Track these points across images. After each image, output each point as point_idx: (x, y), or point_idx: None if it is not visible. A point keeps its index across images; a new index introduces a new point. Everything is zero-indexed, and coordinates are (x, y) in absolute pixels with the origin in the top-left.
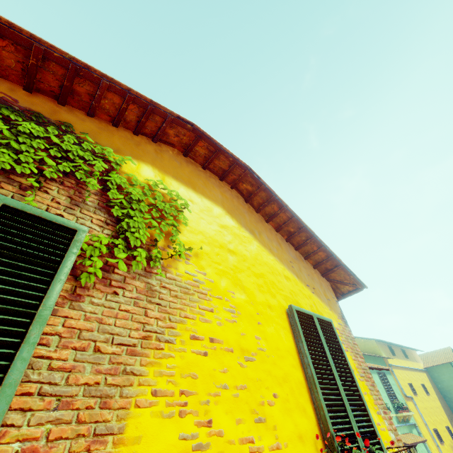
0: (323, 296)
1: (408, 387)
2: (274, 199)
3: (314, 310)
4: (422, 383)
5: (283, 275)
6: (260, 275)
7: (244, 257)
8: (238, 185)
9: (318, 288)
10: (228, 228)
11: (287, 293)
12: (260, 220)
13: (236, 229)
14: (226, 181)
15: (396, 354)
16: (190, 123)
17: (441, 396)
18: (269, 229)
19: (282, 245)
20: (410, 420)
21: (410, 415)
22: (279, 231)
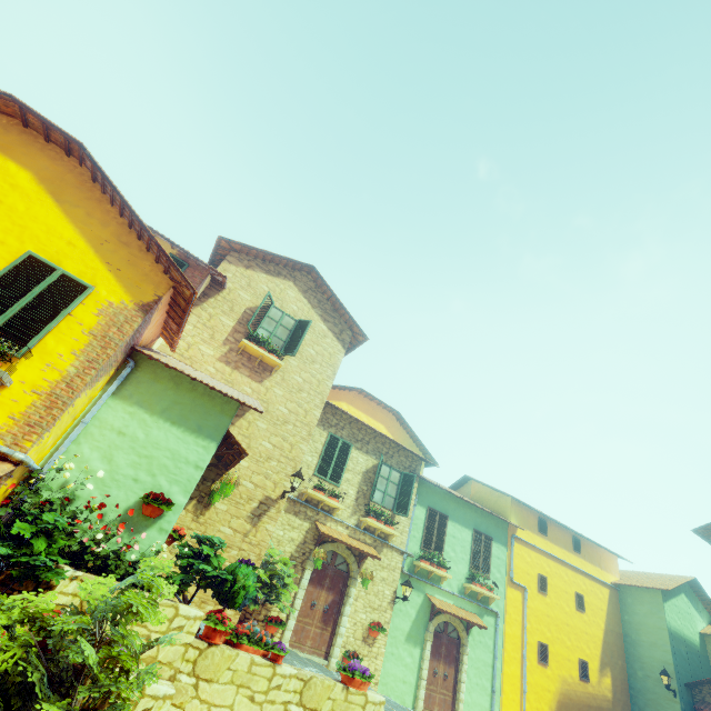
0: (131, 281)
1: (532, 577)
2: (102, 178)
3: (85, 277)
4: (581, 593)
5: (67, 241)
6: (22, 226)
7: (14, 210)
8: (86, 163)
9: (130, 273)
10: (20, 188)
11: (50, 250)
12: (101, 200)
13: (34, 192)
14: (78, 158)
15: (551, 536)
16: (9, 95)
17: (619, 631)
18: (106, 211)
19: (111, 227)
20: (494, 607)
21: (493, 599)
22: (126, 218)
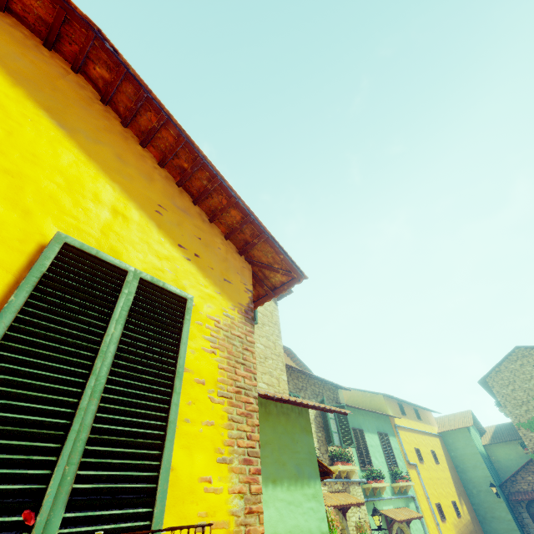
0: (217, 273)
1: (413, 453)
2: (143, 96)
3: (164, 277)
4: (432, 449)
5: (109, 207)
6: (11, 172)
7: None
8: (87, 67)
9: (210, 260)
10: None
11: (88, 227)
12: (125, 136)
13: (9, 99)
14: (65, 57)
15: (407, 414)
16: None
17: (453, 465)
18: (139, 154)
19: (156, 183)
20: (409, 492)
21: (410, 486)
22: (168, 168)
